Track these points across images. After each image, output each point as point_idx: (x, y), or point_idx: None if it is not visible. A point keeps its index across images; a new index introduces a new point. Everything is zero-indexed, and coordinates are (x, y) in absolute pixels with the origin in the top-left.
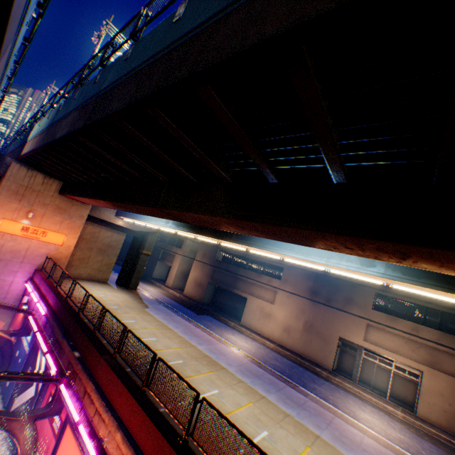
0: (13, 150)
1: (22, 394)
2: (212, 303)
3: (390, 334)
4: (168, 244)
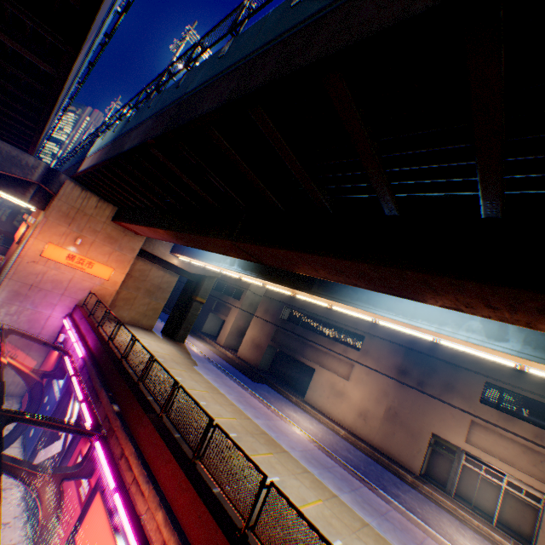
0: (68, 168)
1: (46, 447)
2: (271, 370)
3: (503, 438)
4: (224, 293)
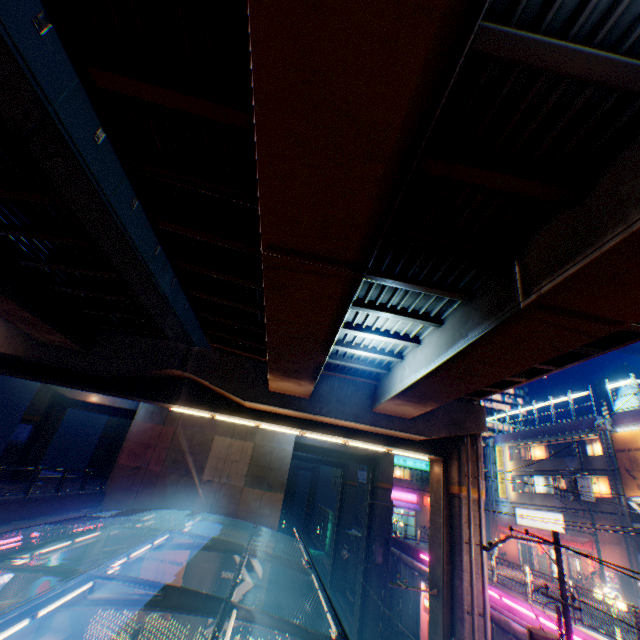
0: None
1: None
2: None
3: None
4: None
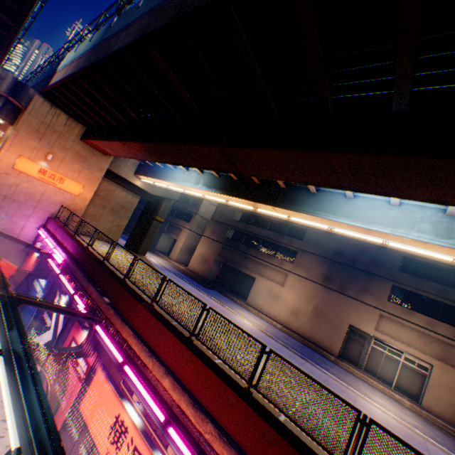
0: (33, 86)
1: (35, 338)
2: (217, 280)
3: (403, 327)
4: (175, 217)
